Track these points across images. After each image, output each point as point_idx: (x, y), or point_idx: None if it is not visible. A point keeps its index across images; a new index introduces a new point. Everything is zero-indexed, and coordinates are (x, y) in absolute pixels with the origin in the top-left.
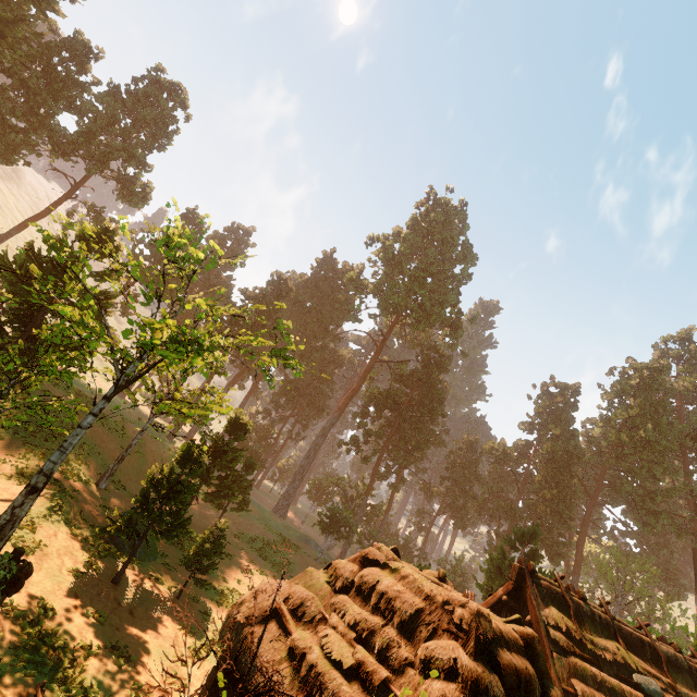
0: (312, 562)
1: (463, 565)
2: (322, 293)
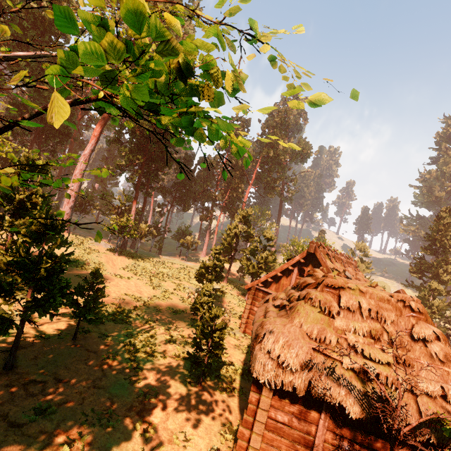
0: (114, 257)
1: (190, 230)
2: None
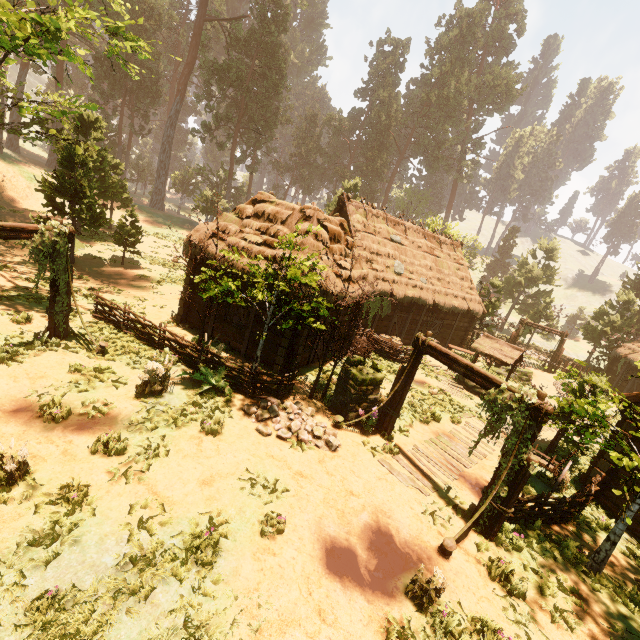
0: None
1: None
2: None
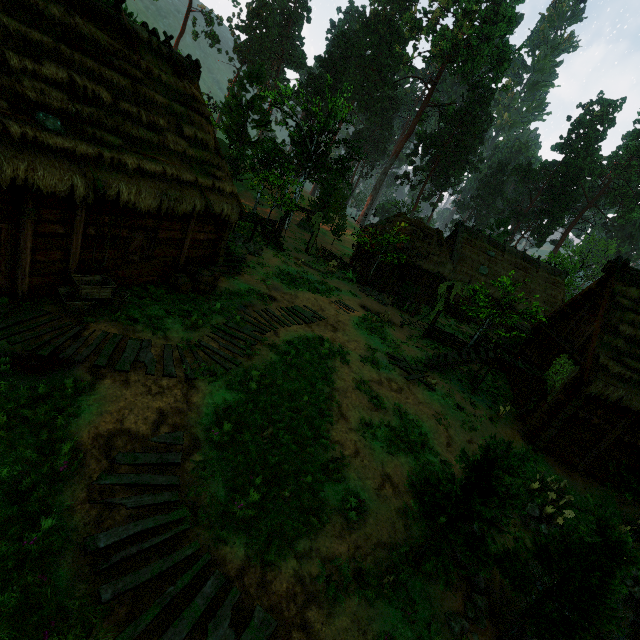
0: None
1: None
2: (381, 39)
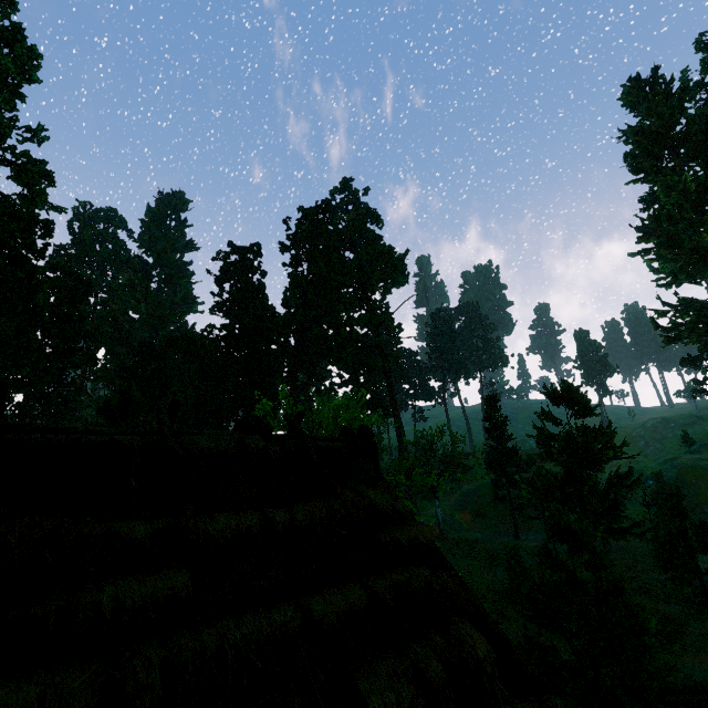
0: None
1: None
2: None
